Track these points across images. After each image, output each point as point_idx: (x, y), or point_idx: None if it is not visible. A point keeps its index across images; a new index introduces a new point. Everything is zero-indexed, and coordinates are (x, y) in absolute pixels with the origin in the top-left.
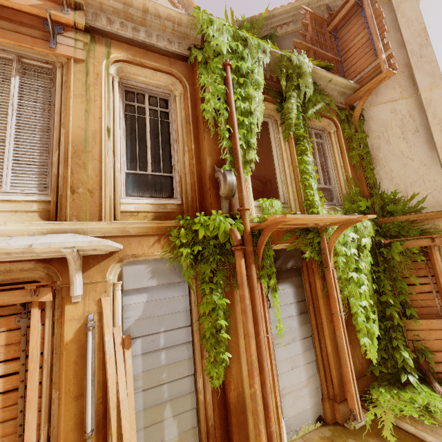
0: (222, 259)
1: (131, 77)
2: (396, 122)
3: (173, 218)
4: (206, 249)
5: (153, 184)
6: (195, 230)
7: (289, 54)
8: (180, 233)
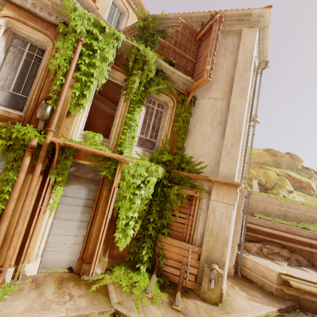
0: (22, 153)
1: (17, 29)
2: (211, 113)
3: (11, 122)
4: (16, 145)
5: (11, 98)
6: (13, 132)
7: (139, 46)
8: (2, 131)
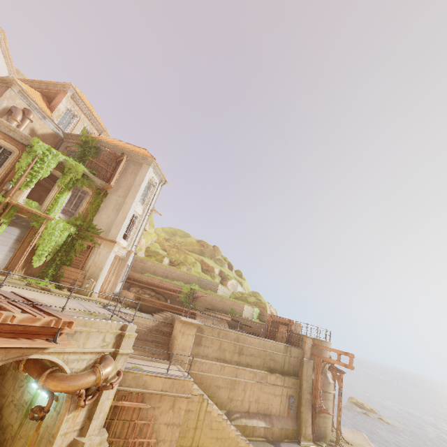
0: None
1: None
2: (115, 204)
3: None
4: None
5: None
6: None
7: (73, 162)
8: None
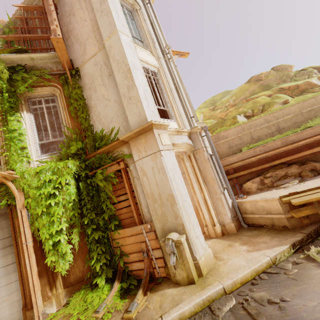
0: None
1: None
2: (98, 72)
3: None
4: None
5: None
6: None
7: None
8: None
